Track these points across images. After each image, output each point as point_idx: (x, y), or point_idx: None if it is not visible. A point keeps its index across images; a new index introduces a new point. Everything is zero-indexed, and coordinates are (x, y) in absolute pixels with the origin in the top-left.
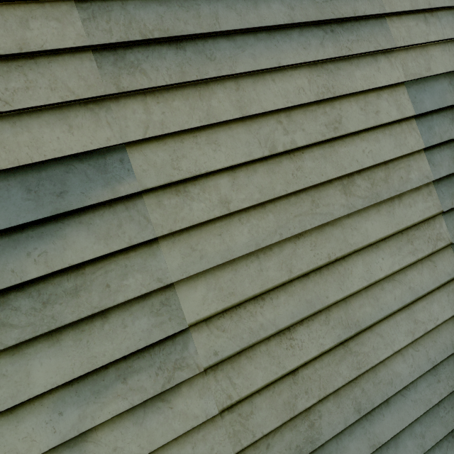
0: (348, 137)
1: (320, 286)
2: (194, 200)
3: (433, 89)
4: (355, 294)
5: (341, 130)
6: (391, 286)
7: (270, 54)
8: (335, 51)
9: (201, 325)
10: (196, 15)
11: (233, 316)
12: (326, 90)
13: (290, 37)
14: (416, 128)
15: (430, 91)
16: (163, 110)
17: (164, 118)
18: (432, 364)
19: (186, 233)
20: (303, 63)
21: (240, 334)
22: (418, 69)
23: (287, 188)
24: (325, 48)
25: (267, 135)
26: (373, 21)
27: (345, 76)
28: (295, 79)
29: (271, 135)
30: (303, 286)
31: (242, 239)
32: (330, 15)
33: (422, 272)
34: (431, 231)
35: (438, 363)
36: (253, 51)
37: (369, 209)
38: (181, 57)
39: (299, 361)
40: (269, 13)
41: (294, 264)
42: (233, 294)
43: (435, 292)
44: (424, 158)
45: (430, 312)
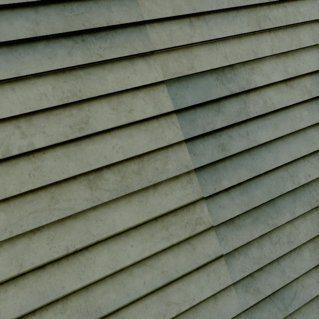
0: (98, 135)
1: (57, 277)
2: None
3: (196, 85)
4: (98, 281)
5: (87, 130)
6: (141, 271)
7: (9, 66)
8: (85, 58)
9: None
10: None
11: None
12: (72, 94)
13: (34, 49)
14: (176, 122)
15: (193, 87)
16: None
17: None
18: None
19: None
20: (49, 71)
21: None
22: (180, 68)
23: (21, 187)
24: (73, 56)
25: (2, 140)
26: (131, 28)
27: (95, 80)
28: (38, 86)
29: (6, 139)
30: (37, 278)
31: None
32: (79, 26)
33: (178, 255)
34: (190, 216)
35: None
36: None
37: (119, 200)
38: None
39: None
40: (10, 29)
41: (26, 259)
42: None
43: (193, 273)
44: (185, 149)
45: (187, 293)
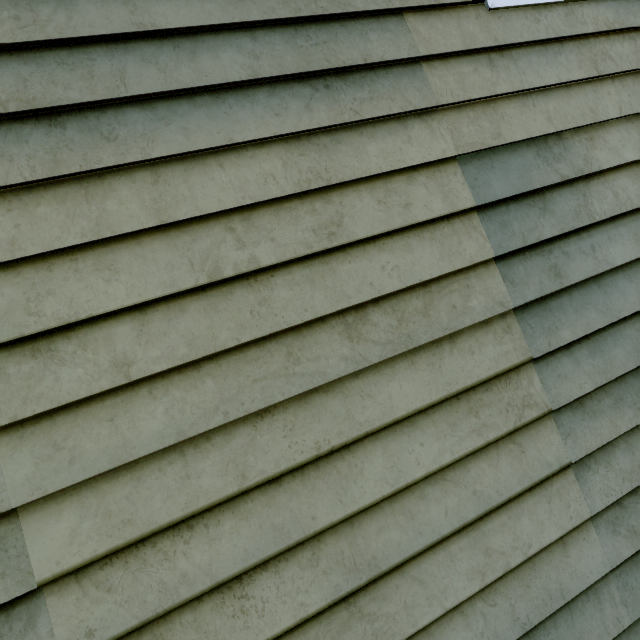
0: (356, 246)
1: (302, 499)
2: (64, 364)
3: (507, 165)
4: (369, 508)
5: (341, 237)
6: (439, 490)
7: (216, 127)
8: (332, 116)
9: (66, 581)
10: (87, 76)
11: (129, 561)
12: (315, 176)
13: (253, 100)
14: (478, 227)
15: (502, 167)
16: (18, 221)
17: (18, 234)
18: (522, 630)
19: (47, 419)
20: (276, 137)
21: (142, 594)
22: (480, 136)
23: (240, 335)
24: (314, 113)
25: (207, 252)
26: (399, 69)
27: (349, 153)
28: (260, 161)
29: (213, 250)
30: (270, 501)
31: (152, 425)
32: (322, 64)
33: (498, 462)
34: (513, 392)
35: (536, 625)
36: (186, 123)
37: (396, 361)
38: (57, 138)
39: (256, 638)
40: (215, 65)
41: (251, 464)
42: (129, 523)
43: (524, 497)
44: (496, 273)
45: (516, 533)
